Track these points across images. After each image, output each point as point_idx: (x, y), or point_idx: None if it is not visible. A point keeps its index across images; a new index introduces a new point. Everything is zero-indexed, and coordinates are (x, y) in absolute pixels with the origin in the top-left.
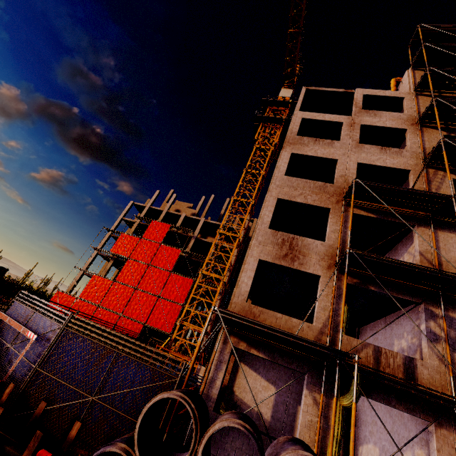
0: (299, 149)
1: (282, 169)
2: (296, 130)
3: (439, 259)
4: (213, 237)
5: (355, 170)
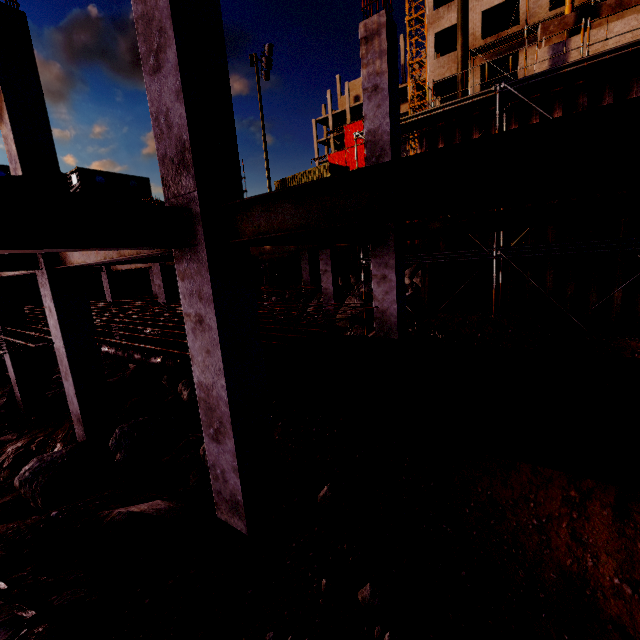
0: (438, 27)
1: (431, 56)
2: (431, 4)
3: (529, 69)
4: (406, 103)
5: (479, 23)
